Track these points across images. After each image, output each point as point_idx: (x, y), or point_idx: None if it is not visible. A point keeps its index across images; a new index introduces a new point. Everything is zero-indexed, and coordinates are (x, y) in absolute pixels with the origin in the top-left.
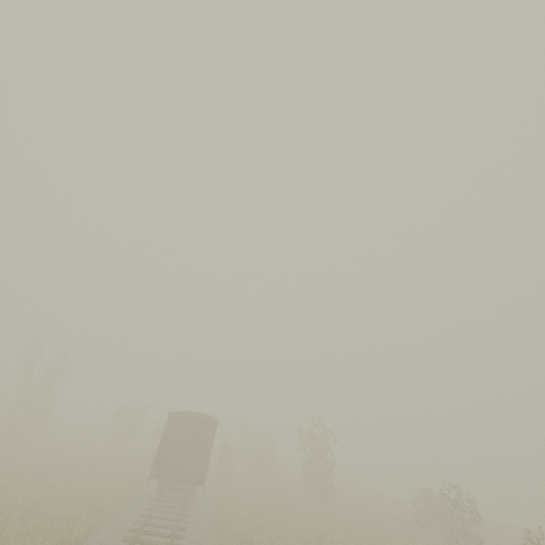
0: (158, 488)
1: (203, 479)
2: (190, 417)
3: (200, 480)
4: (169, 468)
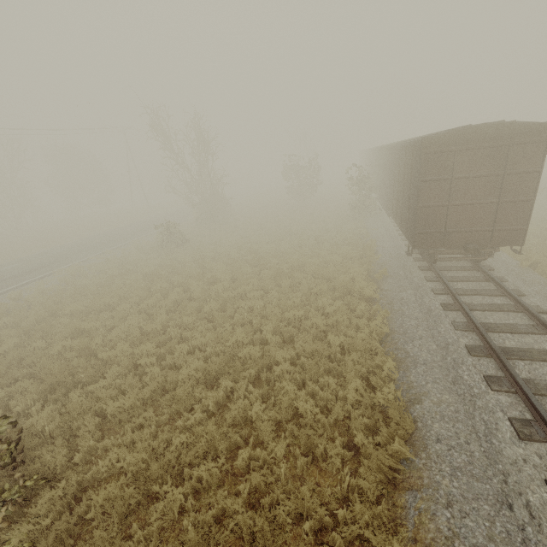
0: (428, 257)
1: (521, 236)
2: (475, 137)
3: (514, 238)
4: (446, 231)
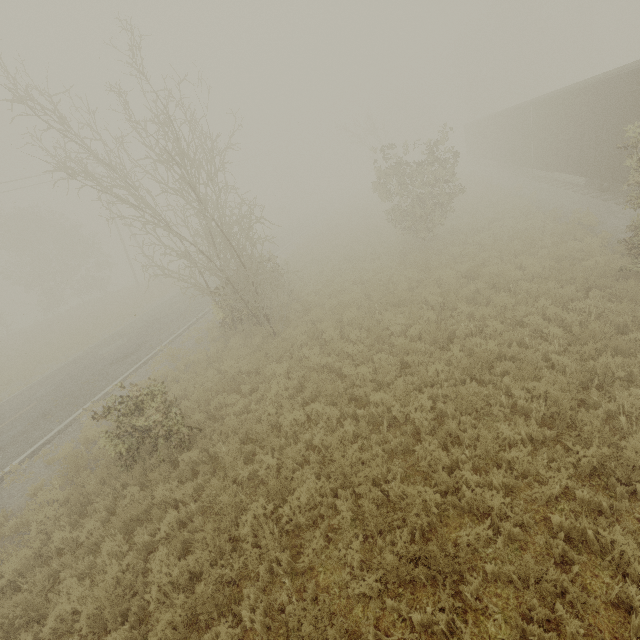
0: None
1: None
2: None
3: None
4: None
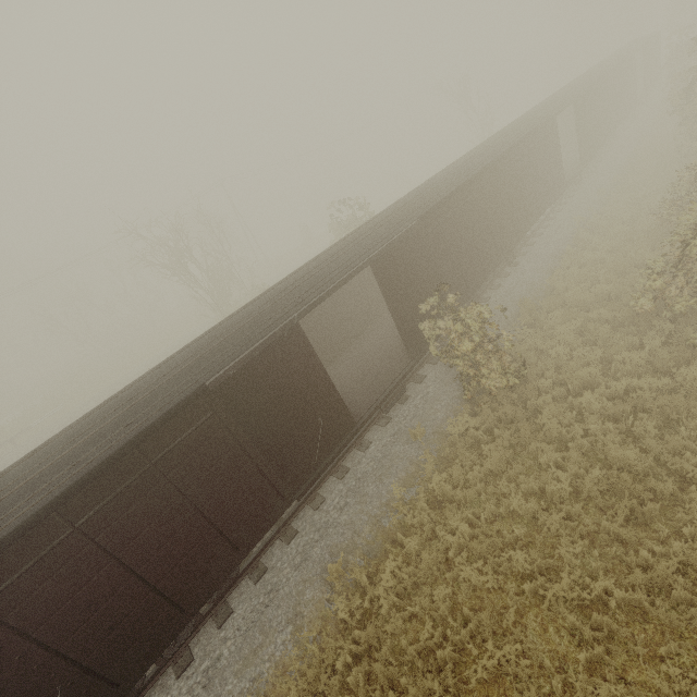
0: None
1: None
2: None
3: None
4: None
